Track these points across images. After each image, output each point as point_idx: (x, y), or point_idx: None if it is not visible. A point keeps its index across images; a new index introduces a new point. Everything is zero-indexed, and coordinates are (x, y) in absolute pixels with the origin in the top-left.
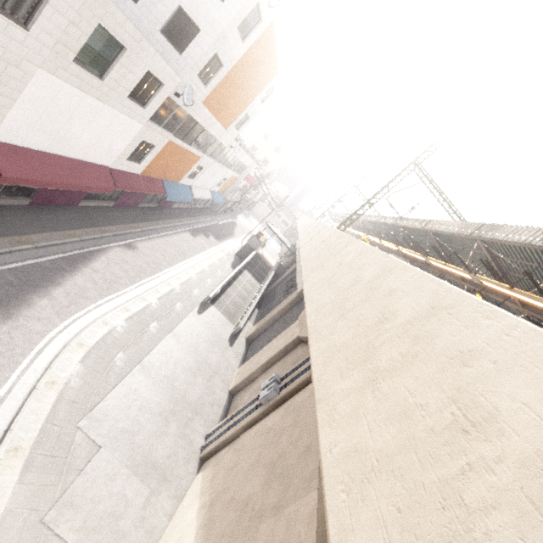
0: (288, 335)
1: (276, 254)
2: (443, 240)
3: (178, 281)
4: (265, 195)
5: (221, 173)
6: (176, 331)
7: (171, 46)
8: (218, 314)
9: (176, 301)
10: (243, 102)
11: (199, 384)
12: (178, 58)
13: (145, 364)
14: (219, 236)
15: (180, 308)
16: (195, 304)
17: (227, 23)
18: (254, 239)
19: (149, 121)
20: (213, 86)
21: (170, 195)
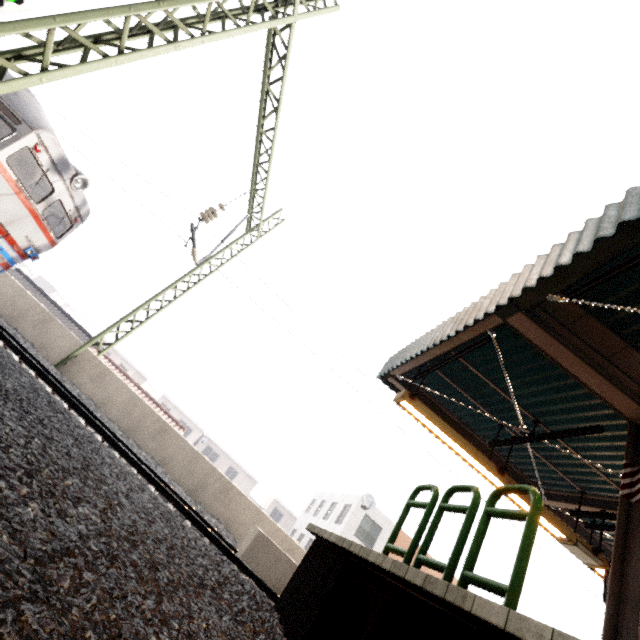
0: None
1: None
2: None
3: None
4: None
5: None
6: None
7: None
8: None
9: None
10: None
11: None
12: None
13: None
14: None
15: None
16: None
17: (341, 532)
18: None
19: None
20: None
21: None
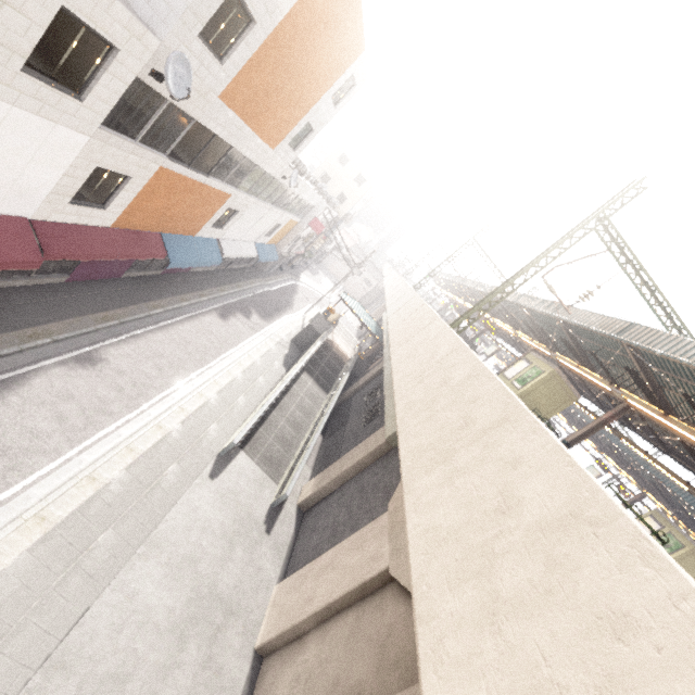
0: (369, 551)
1: (353, 329)
2: (650, 360)
3: (180, 414)
4: (339, 249)
5: (272, 217)
6: (155, 536)
7: None
8: (251, 466)
9: (167, 462)
10: (300, 101)
11: (190, 661)
12: None
13: (58, 662)
14: (268, 312)
15: (174, 476)
16: (208, 457)
17: None
18: (321, 319)
19: (102, 129)
20: (238, 63)
21: (178, 258)
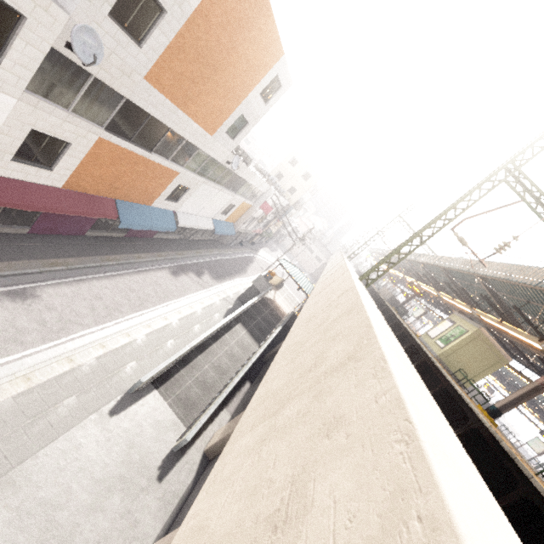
0: None
1: (302, 295)
2: None
3: (98, 350)
4: (284, 226)
5: (224, 198)
6: (17, 473)
7: None
8: (161, 407)
9: (65, 394)
10: (229, 93)
11: None
12: None
13: None
14: (221, 274)
15: (68, 409)
16: (115, 393)
17: None
18: (262, 280)
19: (28, 93)
20: (157, 49)
21: (130, 221)
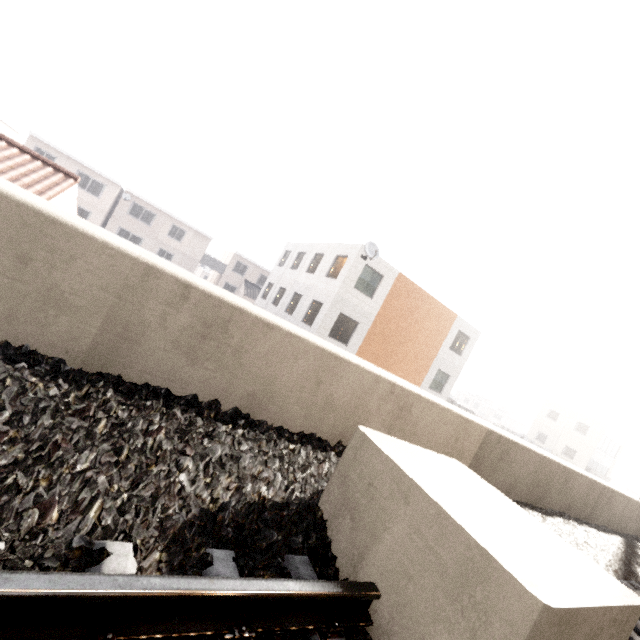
0: None
1: None
2: None
3: None
4: None
5: None
6: None
7: (306, 325)
8: None
9: None
10: (419, 356)
11: None
12: (309, 330)
13: None
14: None
15: None
16: None
17: (339, 287)
18: None
19: None
20: (357, 343)
21: None
